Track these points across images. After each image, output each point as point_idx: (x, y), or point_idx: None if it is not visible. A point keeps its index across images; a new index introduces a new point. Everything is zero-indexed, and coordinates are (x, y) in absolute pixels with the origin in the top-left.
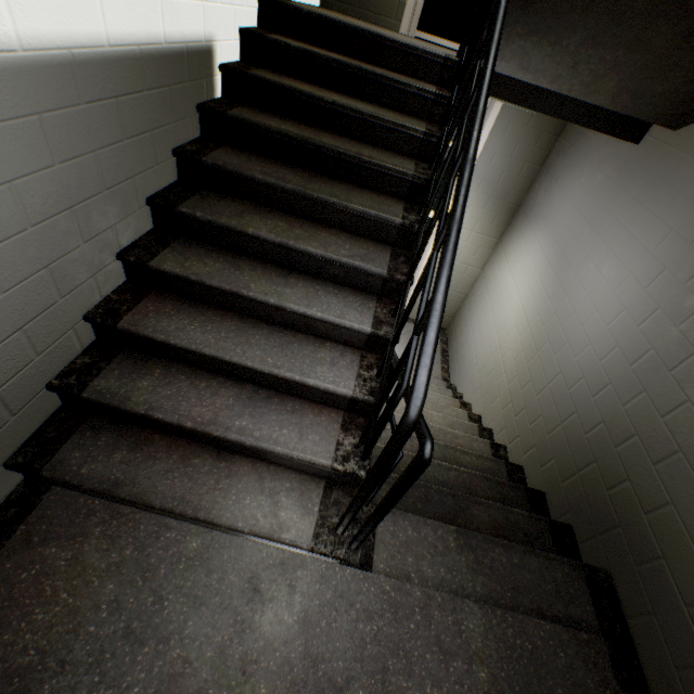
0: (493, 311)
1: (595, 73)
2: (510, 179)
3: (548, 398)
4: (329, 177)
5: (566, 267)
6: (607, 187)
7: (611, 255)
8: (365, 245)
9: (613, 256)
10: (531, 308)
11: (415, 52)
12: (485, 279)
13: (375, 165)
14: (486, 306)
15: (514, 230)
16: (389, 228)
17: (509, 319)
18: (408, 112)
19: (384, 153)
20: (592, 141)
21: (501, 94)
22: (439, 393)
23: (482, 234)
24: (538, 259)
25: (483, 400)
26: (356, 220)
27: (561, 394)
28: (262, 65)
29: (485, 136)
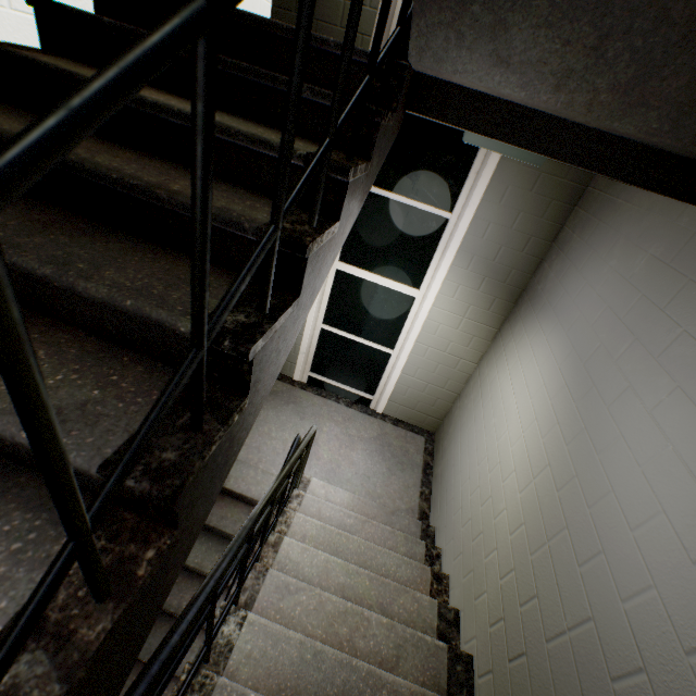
0: (487, 431)
1: (645, 56)
2: (510, 256)
3: (568, 667)
4: (112, 226)
5: (594, 396)
6: (659, 274)
7: (682, 399)
8: (119, 373)
9: (688, 402)
10: (538, 449)
11: (325, 46)
12: (480, 378)
13: (181, 206)
14: (479, 419)
15: (517, 320)
16: (181, 337)
17: (506, 453)
18: (303, 133)
19: (231, 190)
20: (625, 209)
21: (475, 124)
22: (405, 546)
23: (476, 321)
24: (548, 370)
25: (464, 582)
26: (112, 315)
27: (595, 678)
28: (74, 55)
29: (476, 201)
